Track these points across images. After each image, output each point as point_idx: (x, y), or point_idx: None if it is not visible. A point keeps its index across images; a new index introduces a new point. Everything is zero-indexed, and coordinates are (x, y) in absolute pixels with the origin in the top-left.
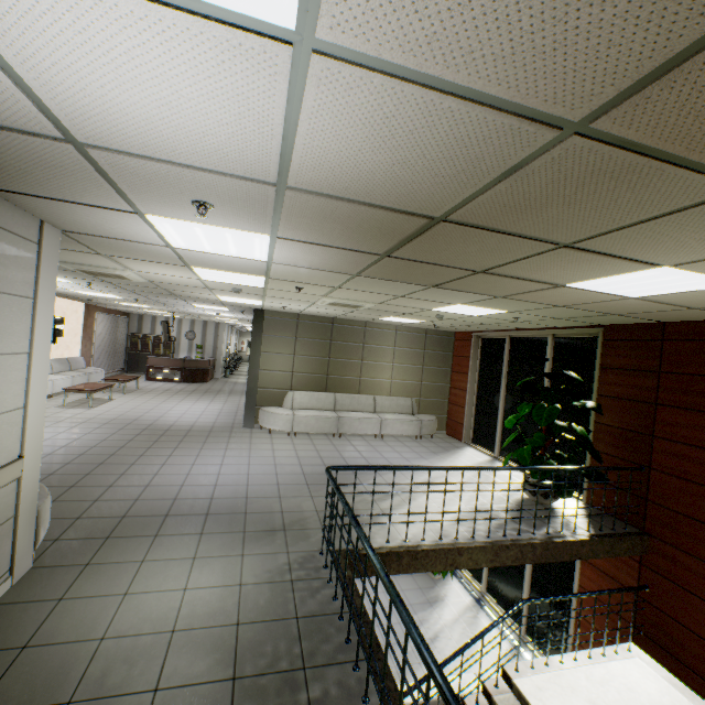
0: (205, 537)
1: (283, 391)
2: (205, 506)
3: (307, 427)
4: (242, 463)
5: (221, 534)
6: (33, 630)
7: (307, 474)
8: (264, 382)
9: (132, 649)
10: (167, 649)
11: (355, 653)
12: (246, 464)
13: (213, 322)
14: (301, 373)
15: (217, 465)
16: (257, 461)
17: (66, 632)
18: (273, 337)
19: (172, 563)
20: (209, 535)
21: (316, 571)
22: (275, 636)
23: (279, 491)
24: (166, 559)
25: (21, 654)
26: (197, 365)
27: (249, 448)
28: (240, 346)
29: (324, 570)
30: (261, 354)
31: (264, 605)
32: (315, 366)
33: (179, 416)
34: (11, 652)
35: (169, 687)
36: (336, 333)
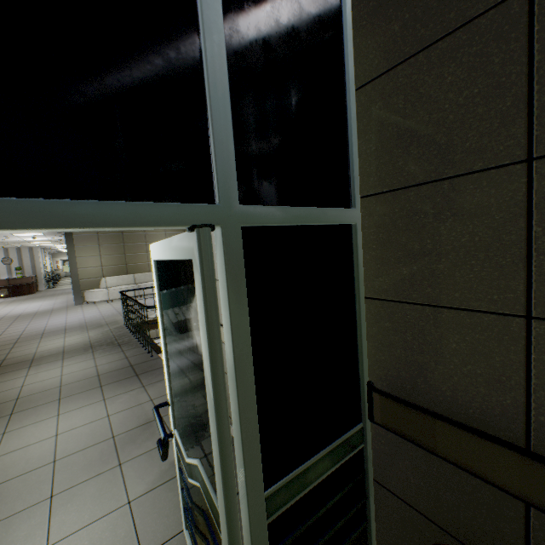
0: (68, 333)
1: (98, 279)
2: (63, 328)
3: (119, 295)
4: (80, 315)
5: (76, 331)
6: (4, 358)
7: (120, 311)
8: (84, 276)
9: (50, 351)
10: (64, 348)
11: (135, 335)
12: (82, 315)
13: (26, 247)
14: (108, 266)
15: (64, 319)
16: (89, 313)
17: (19, 355)
18: (83, 247)
19: (55, 340)
20: (70, 332)
21: (122, 328)
22: (106, 339)
23: (104, 318)
24: (51, 340)
25: (5, 360)
26: (22, 281)
27: (82, 311)
28: (56, 265)
29: (126, 327)
30: (77, 258)
31: (100, 336)
32: (117, 260)
33: (23, 310)
34: (0, 361)
35: (68, 351)
36: (126, 238)
